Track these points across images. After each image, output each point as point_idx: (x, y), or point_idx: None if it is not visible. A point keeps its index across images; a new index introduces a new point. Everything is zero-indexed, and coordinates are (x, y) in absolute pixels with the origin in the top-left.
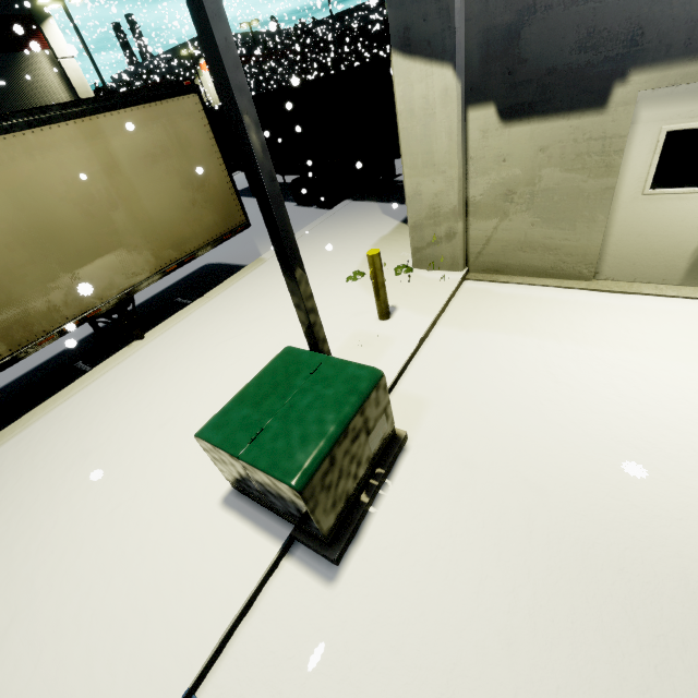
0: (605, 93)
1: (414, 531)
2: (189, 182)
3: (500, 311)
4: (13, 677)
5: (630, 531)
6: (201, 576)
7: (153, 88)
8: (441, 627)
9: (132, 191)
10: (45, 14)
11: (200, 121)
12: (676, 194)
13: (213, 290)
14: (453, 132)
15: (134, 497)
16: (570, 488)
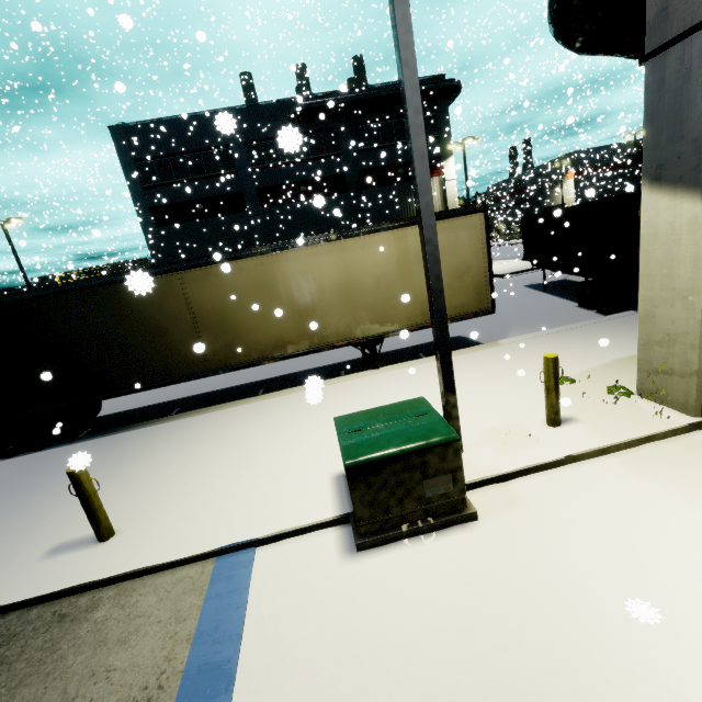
0: None
1: (418, 574)
2: (452, 272)
3: None
4: (220, 485)
5: None
6: (297, 500)
7: (450, 211)
8: (376, 633)
9: (409, 273)
10: (449, 155)
11: (478, 231)
12: None
13: None
14: (699, 259)
15: (305, 447)
16: (589, 661)
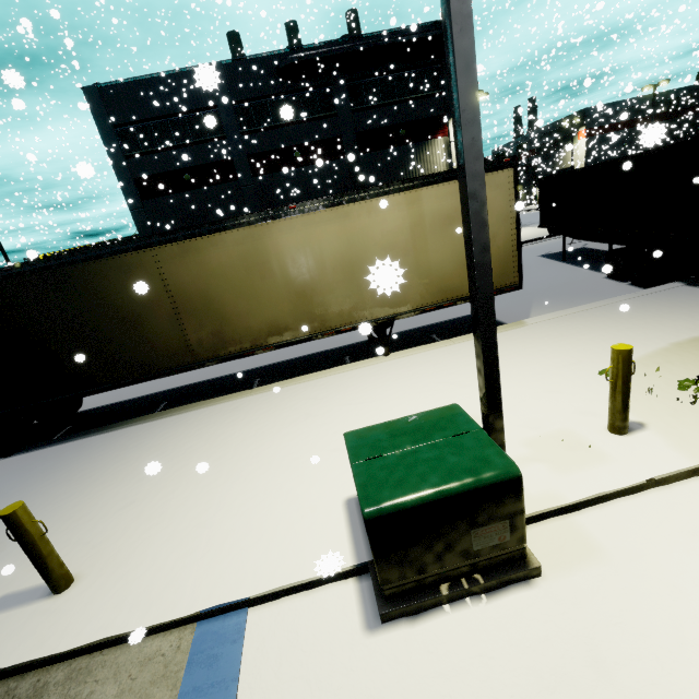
0: None
1: (471, 667)
2: None
3: None
4: (205, 512)
5: None
6: (300, 538)
7: None
8: None
9: (424, 244)
10: None
11: (506, 191)
12: None
13: (460, 337)
14: None
15: (308, 459)
16: None
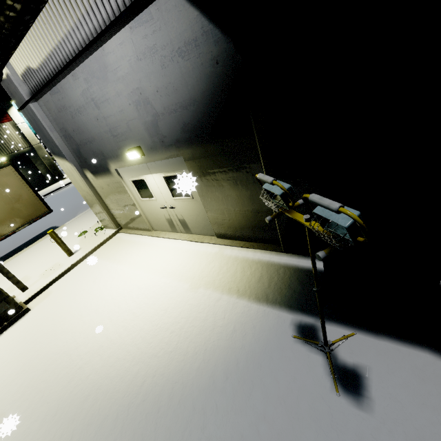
0: (109, 169)
1: None
2: (10, 201)
3: (112, 248)
4: None
5: (52, 337)
6: None
7: None
8: None
9: None
10: (9, 106)
11: (14, 175)
12: (148, 200)
13: (33, 244)
14: (81, 180)
15: None
16: (54, 324)
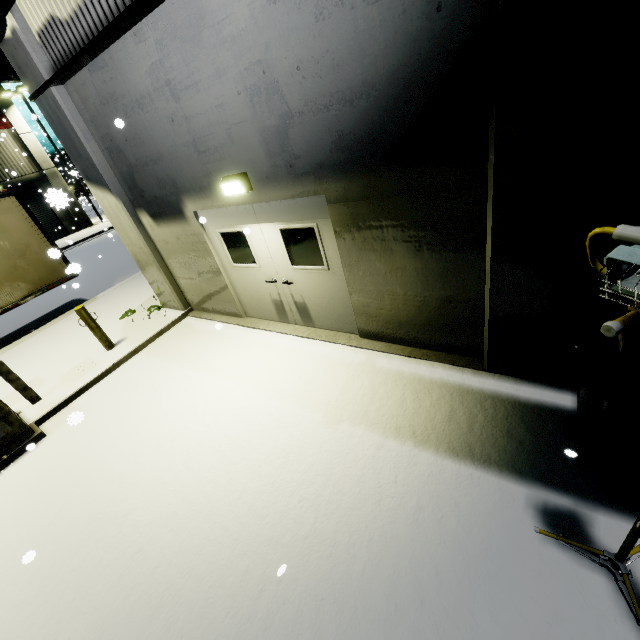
0: (182, 211)
1: None
2: (10, 254)
3: (179, 341)
4: None
5: (86, 489)
6: None
7: None
8: None
9: None
10: (8, 104)
11: (18, 213)
12: (244, 267)
13: (46, 324)
14: (132, 227)
15: None
16: (87, 464)
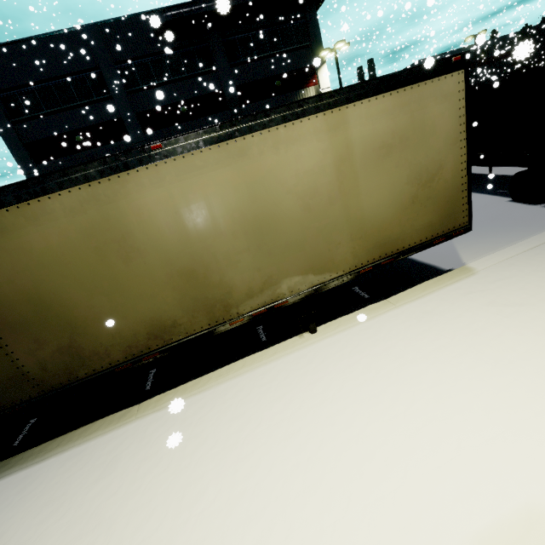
0: None
1: None
2: (416, 176)
3: None
4: None
5: None
6: None
7: (414, 70)
8: None
9: (354, 185)
10: (322, 62)
11: (455, 104)
12: None
13: (398, 295)
14: None
15: None
16: None
